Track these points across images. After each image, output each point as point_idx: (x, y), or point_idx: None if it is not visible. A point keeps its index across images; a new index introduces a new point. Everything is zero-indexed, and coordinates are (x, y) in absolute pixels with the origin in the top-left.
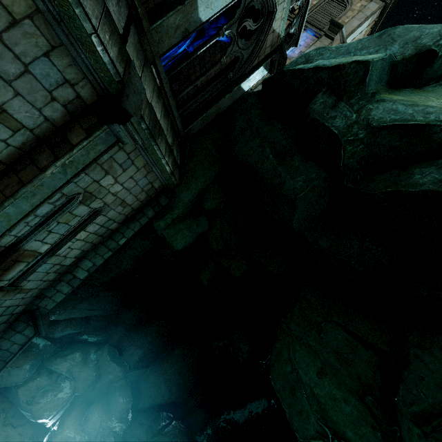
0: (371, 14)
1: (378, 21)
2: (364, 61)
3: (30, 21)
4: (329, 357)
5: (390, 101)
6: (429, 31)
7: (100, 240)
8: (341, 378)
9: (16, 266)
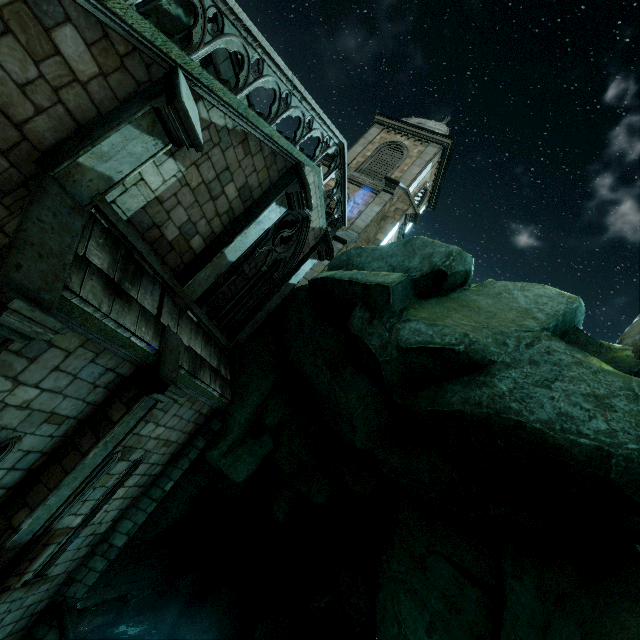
0: (430, 159)
1: (441, 161)
2: (385, 285)
3: (81, 348)
4: (437, 604)
5: (415, 321)
6: (438, 249)
7: (142, 491)
8: (452, 632)
9: (45, 550)
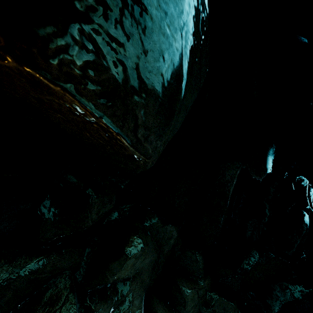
0: None
1: None
2: None
3: None
4: None
5: None
6: None
7: None
8: None
9: None
